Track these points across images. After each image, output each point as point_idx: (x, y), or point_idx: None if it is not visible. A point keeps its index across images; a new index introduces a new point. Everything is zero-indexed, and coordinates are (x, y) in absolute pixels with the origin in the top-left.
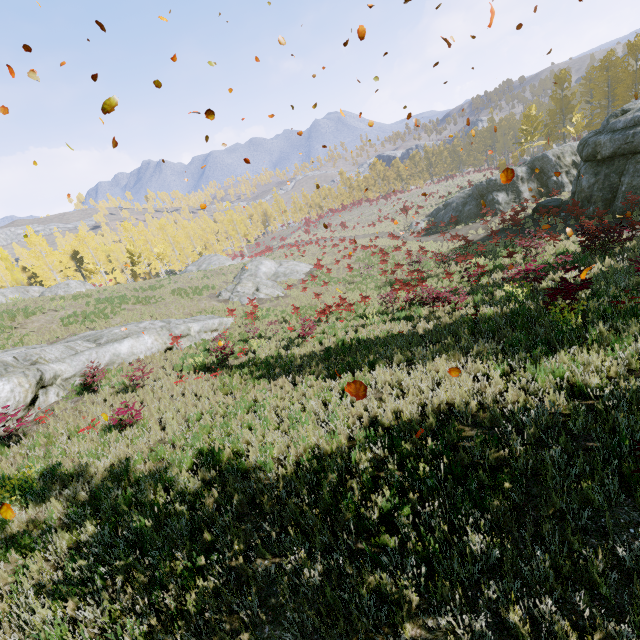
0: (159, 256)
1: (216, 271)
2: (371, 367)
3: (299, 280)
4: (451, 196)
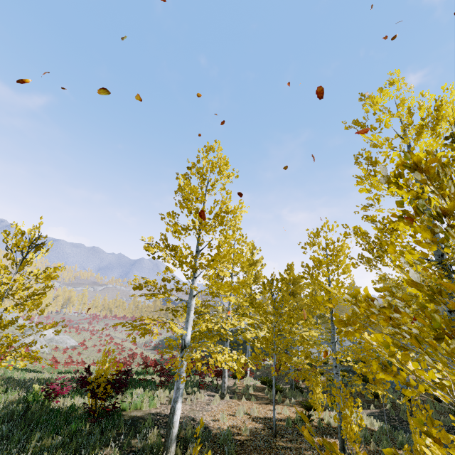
0: None
1: None
2: None
3: (64, 348)
4: None
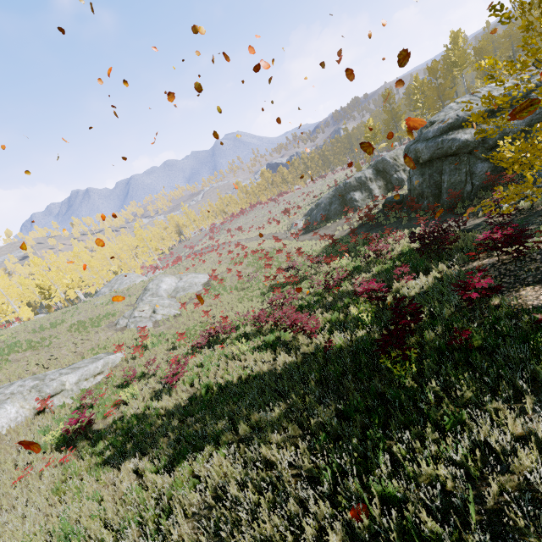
0: (68, 286)
1: (123, 292)
2: (216, 442)
3: (196, 293)
4: (323, 194)
